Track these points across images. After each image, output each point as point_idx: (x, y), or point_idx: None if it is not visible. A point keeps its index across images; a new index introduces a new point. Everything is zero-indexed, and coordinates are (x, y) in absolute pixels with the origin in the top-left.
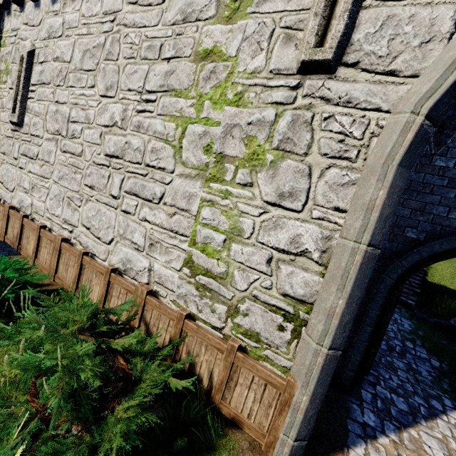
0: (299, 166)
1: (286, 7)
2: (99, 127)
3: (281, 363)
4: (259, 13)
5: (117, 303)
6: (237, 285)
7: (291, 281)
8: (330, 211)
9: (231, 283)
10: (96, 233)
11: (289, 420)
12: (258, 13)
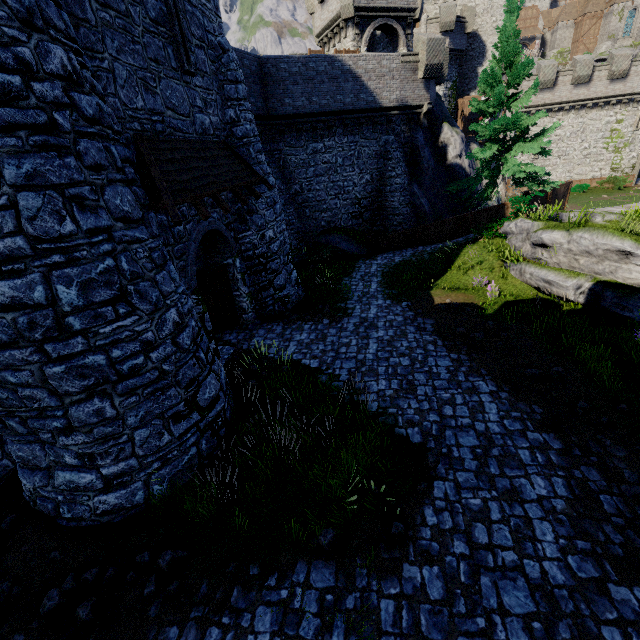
0: (633, 145)
1: (630, 121)
2: (580, 150)
3: (631, 174)
4: (625, 122)
5: (594, 184)
6: (622, 167)
7: (632, 162)
8: (638, 150)
9: (621, 167)
10: (581, 174)
11: (634, 179)
12: (625, 122)
